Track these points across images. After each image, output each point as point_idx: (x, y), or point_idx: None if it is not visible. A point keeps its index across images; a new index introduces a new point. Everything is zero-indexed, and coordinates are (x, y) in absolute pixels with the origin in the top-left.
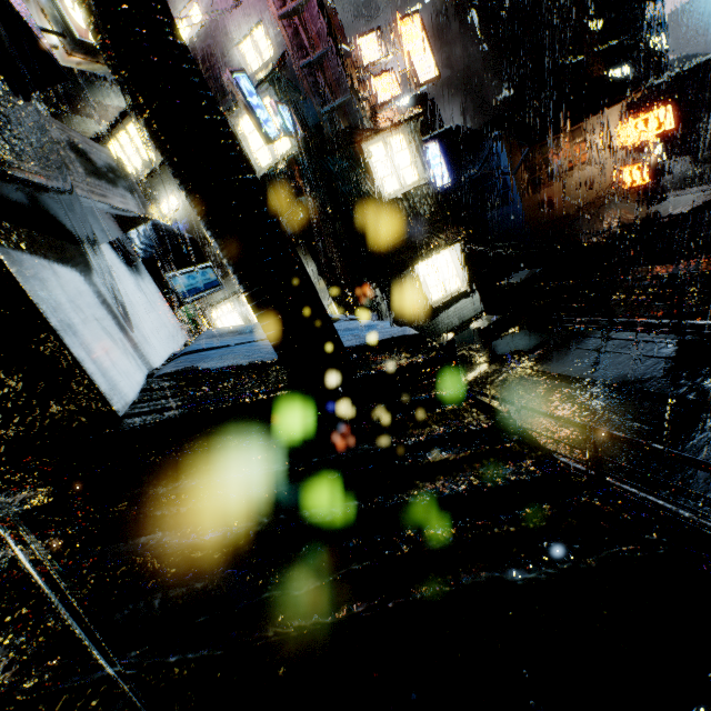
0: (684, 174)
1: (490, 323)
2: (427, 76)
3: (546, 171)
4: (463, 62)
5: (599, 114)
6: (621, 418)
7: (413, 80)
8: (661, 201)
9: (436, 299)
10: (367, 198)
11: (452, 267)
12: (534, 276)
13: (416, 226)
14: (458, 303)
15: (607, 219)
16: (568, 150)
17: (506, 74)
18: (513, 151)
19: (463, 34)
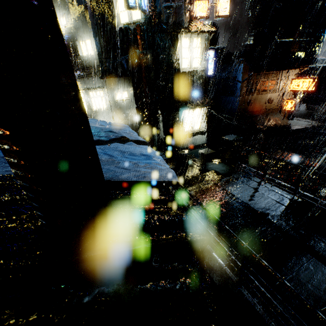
0: (304, 112)
1: (208, 153)
2: (223, 12)
3: (255, 87)
4: (238, 17)
5: (286, 70)
6: (258, 233)
7: (216, 11)
8: (292, 120)
9: (187, 130)
10: (171, 65)
11: (200, 117)
12: (238, 140)
13: (190, 90)
14: (196, 136)
15: (270, 119)
16: (267, 81)
17: (253, 32)
18: (245, 71)
19: (243, 2)
